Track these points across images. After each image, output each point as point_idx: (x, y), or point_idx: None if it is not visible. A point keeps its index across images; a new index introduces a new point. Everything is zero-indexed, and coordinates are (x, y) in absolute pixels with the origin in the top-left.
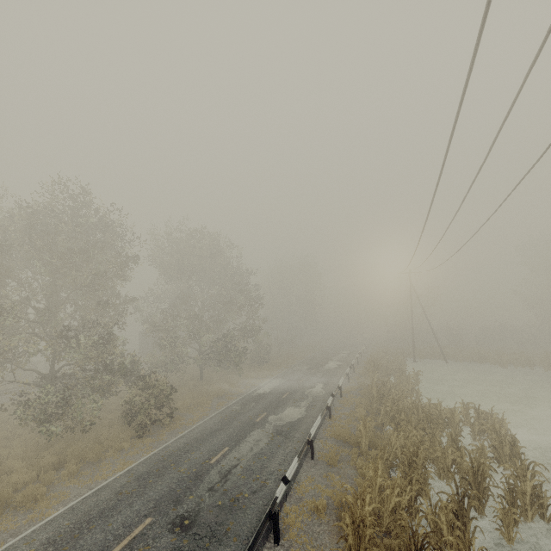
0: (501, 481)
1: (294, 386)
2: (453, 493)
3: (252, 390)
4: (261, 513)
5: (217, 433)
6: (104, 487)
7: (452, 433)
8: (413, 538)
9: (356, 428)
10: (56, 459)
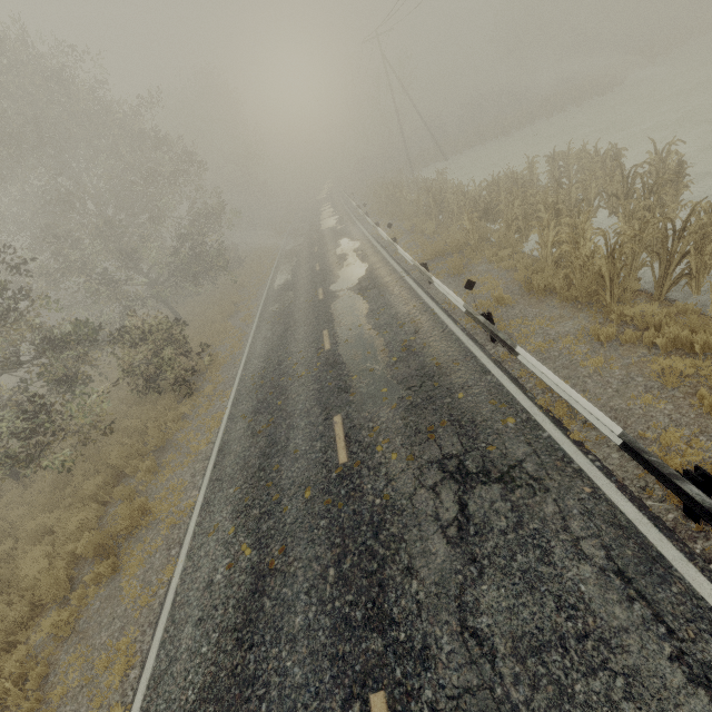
0: (651, 175)
1: (315, 258)
2: (638, 196)
3: (267, 288)
4: (449, 337)
5: (290, 332)
6: (225, 445)
7: (557, 179)
8: (673, 225)
9: (441, 240)
10: (103, 477)
